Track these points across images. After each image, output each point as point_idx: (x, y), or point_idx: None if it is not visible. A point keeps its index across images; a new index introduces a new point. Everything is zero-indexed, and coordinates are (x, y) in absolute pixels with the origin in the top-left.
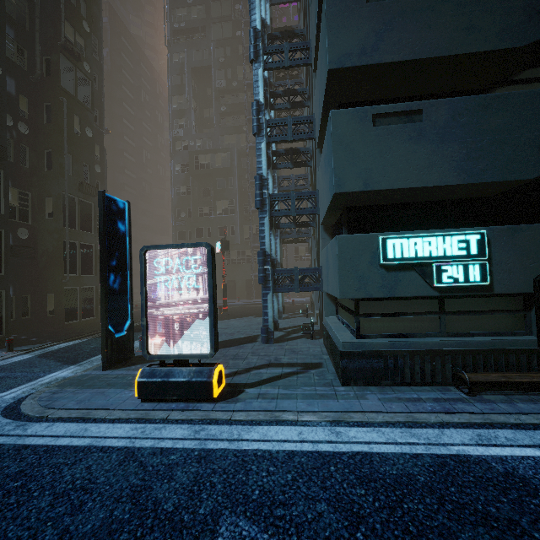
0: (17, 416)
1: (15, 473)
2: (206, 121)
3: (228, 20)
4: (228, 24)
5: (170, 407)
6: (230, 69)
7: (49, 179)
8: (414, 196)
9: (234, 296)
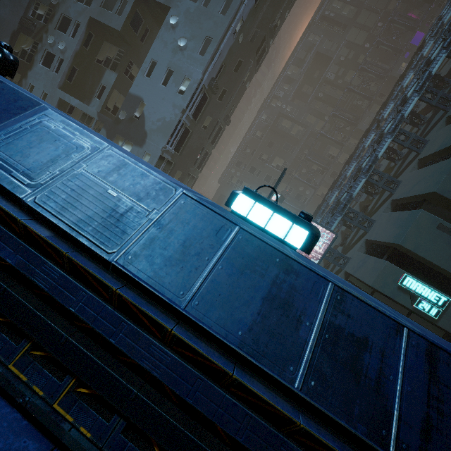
0: None
1: None
2: (301, 94)
3: (366, 30)
4: (364, 33)
5: None
6: (344, 69)
7: (216, 106)
8: (430, 264)
9: None
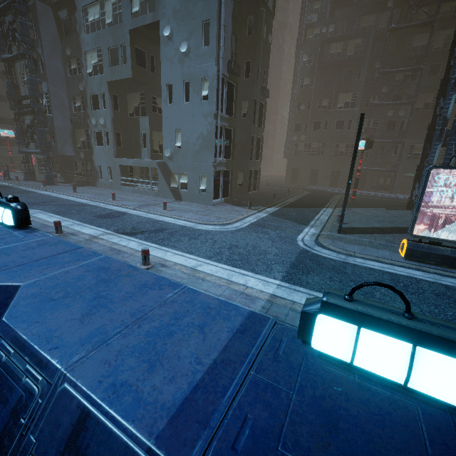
0: (332, 251)
1: (391, 279)
2: None
3: None
4: None
5: (431, 267)
6: None
7: (246, 86)
8: None
9: (336, 185)
